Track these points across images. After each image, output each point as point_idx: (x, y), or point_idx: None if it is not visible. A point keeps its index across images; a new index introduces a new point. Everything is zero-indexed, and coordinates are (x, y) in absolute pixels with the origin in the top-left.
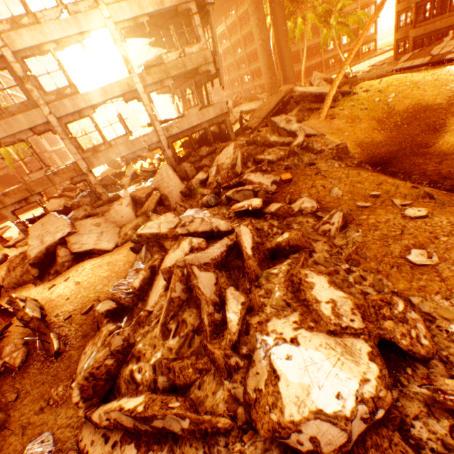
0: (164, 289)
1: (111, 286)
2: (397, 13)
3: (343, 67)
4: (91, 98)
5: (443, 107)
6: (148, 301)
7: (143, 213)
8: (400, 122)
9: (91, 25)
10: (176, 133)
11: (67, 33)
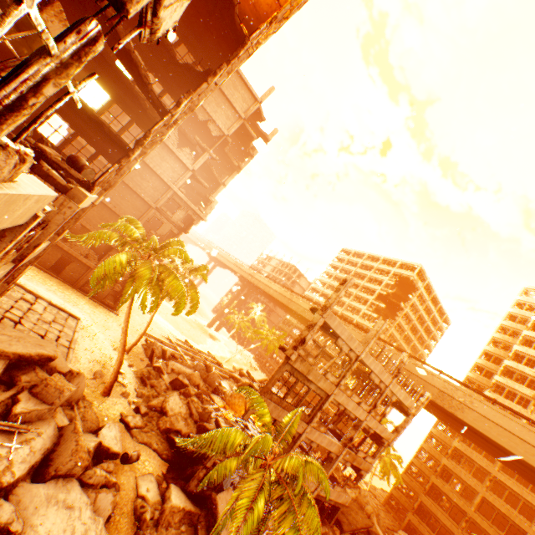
0: None
1: None
2: (401, 476)
3: None
4: (324, 441)
5: None
6: None
7: None
8: None
9: (360, 415)
10: (321, 494)
11: (352, 410)
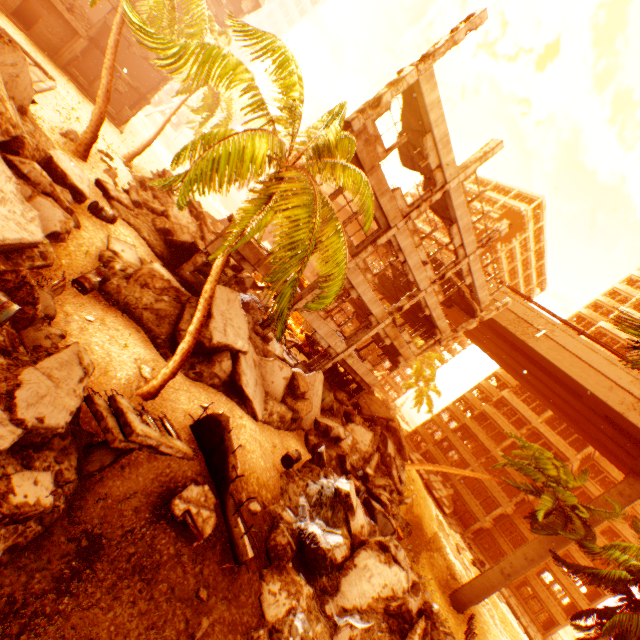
0: (387, 611)
1: (270, 493)
2: (432, 418)
3: (437, 467)
4: (367, 294)
5: (427, 538)
6: (342, 588)
7: (292, 408)
8: (411, 522)
9: (420, 282)
10: (348, 362)
11: (413, 268)
